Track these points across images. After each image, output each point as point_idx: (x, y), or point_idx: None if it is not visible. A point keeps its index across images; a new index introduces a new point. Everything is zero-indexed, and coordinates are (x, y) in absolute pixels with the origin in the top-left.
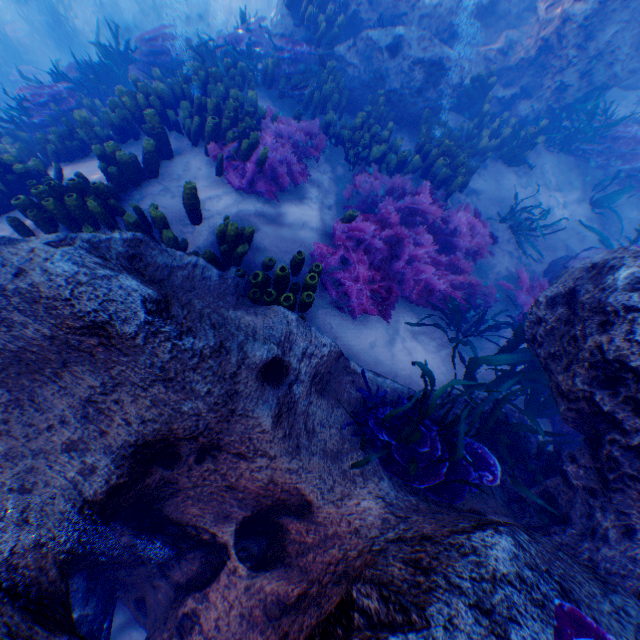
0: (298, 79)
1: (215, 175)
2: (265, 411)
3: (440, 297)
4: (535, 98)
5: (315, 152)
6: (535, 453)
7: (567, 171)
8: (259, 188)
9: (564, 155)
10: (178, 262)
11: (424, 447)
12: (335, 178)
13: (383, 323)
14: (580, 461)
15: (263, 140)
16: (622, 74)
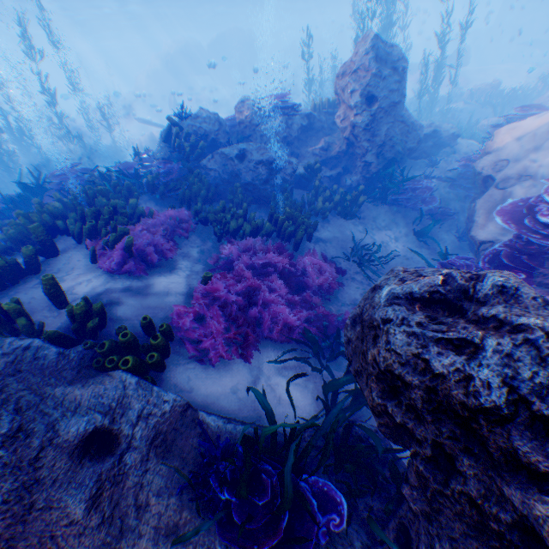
0: (173, 184)
1: (92, 263)
2: (77, 495)
3: (298, 330)
4: (353, 172)
5: (184, 232)
6: (390, 475)
7: (391, 215)
8: (128, 267)
9: (385, 205)
10: (5, 349)
11: (265, 498)
12: (205, 248)
13: (246, 364)
14: (411, 480)
15: (135, 230)
16: (403, 151)
